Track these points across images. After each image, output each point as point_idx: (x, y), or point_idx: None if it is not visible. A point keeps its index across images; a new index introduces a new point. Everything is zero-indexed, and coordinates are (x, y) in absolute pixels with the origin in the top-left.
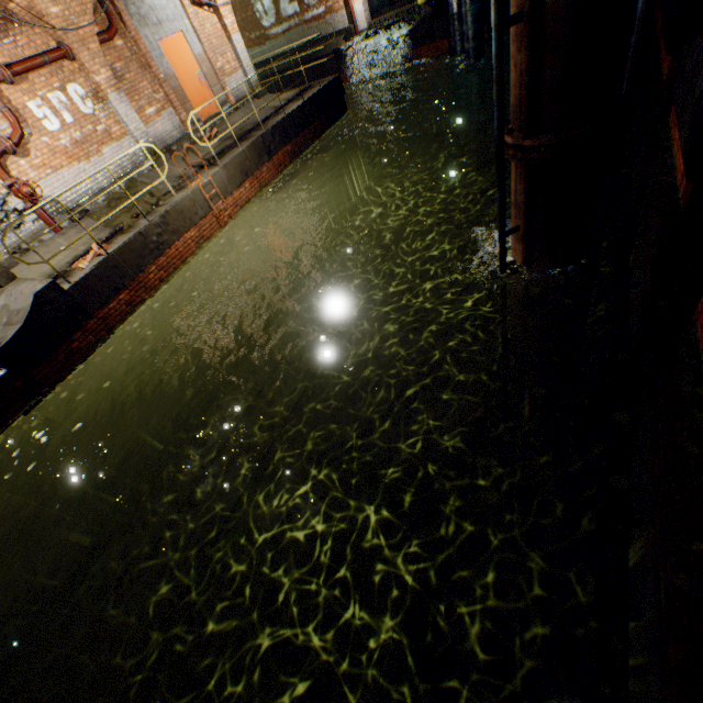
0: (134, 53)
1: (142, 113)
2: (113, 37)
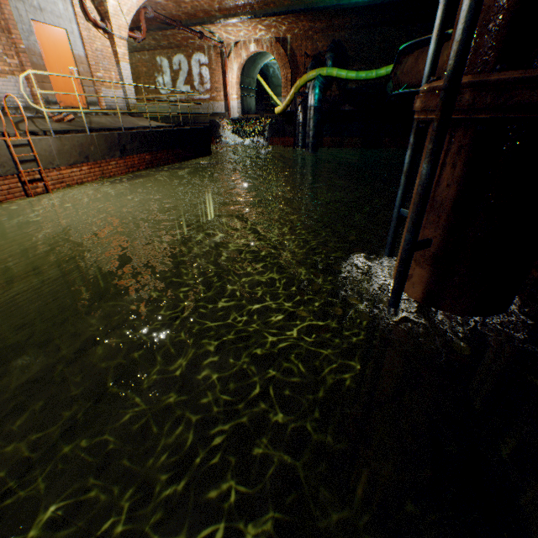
0: None
1: None
2: None
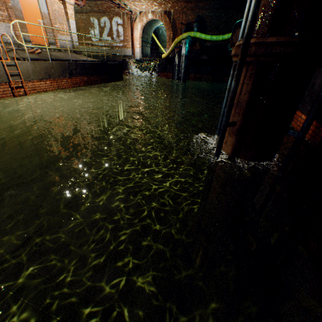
0: None
1: None
2: None
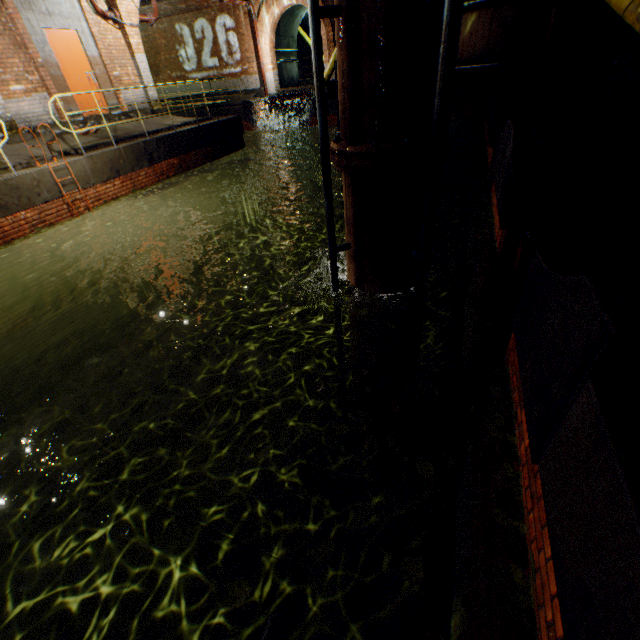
0: (9, 28)
1: (4, 86)
2: None
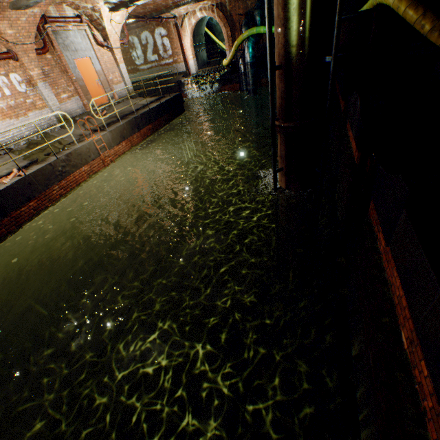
0: (58, 63)
1: (58, 96)
2: (45, 53)
